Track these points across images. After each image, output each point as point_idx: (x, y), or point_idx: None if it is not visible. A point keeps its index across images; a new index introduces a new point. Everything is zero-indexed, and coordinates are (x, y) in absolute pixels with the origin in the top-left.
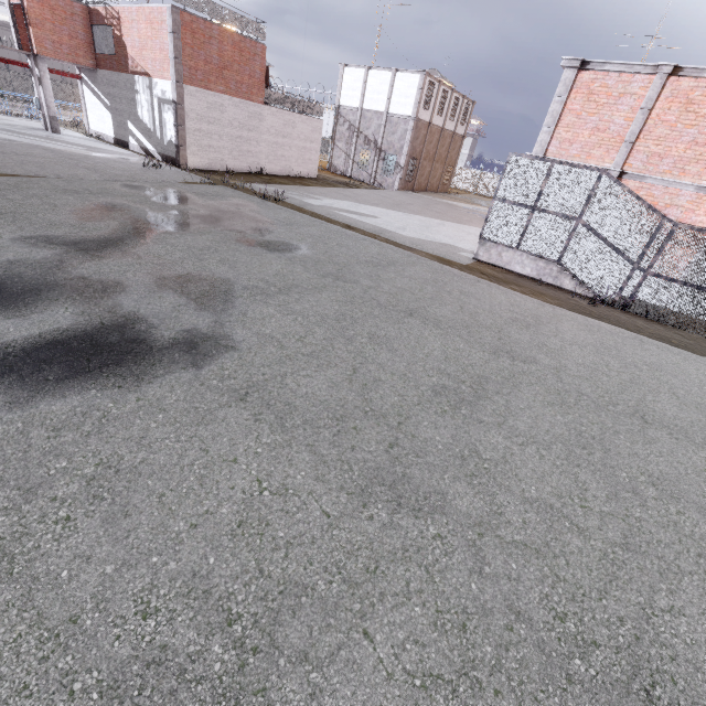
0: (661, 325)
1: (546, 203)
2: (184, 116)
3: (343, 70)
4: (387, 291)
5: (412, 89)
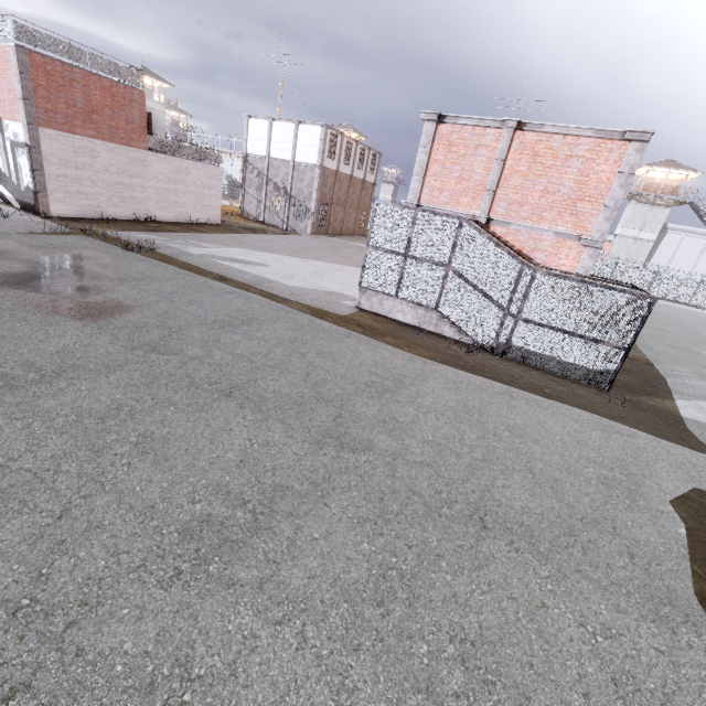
0: (537, 371)
1: (416, 250)
2: (42, 160)
3: (248, 120)
4: (216, 362)
5: (315, 140)
